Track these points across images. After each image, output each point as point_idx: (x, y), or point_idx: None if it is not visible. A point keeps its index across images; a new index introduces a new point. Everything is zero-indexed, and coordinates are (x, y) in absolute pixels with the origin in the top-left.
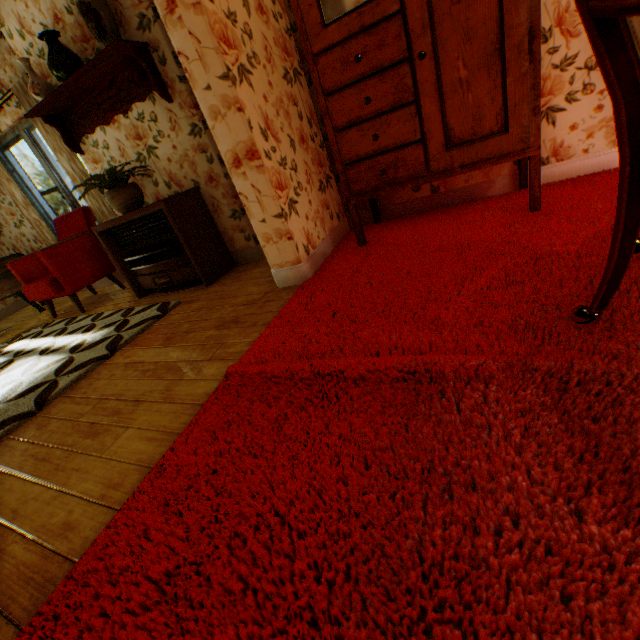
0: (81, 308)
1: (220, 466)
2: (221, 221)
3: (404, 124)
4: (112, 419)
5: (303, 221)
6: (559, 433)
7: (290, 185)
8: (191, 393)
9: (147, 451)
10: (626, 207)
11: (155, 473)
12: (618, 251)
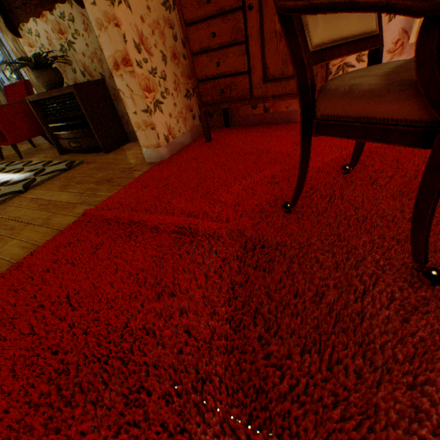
0: (20, 156)
1: (52, 268)
2: (120, 108)
3: (237, 58)
4: (8, 232)
5: (166, 118)
6: (233, 272)
7: (158, 89)
8: (61, 223)
9: (19, 254)
10: (302, 143)
11: (15, 267)
12: (300, 170)
